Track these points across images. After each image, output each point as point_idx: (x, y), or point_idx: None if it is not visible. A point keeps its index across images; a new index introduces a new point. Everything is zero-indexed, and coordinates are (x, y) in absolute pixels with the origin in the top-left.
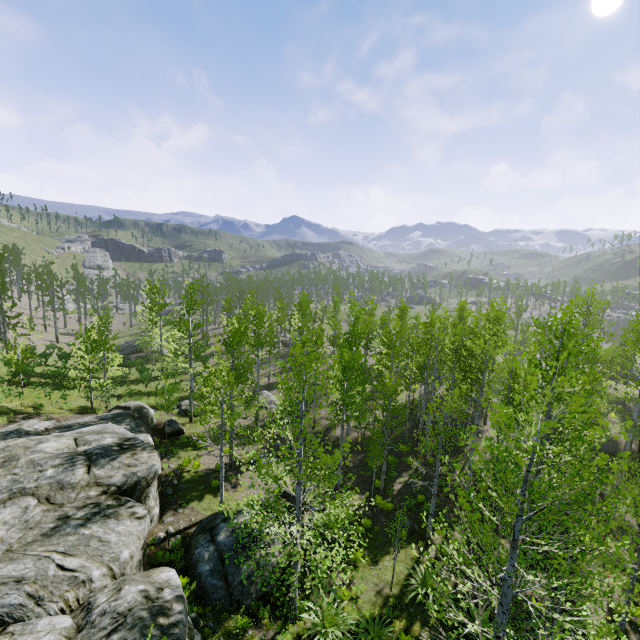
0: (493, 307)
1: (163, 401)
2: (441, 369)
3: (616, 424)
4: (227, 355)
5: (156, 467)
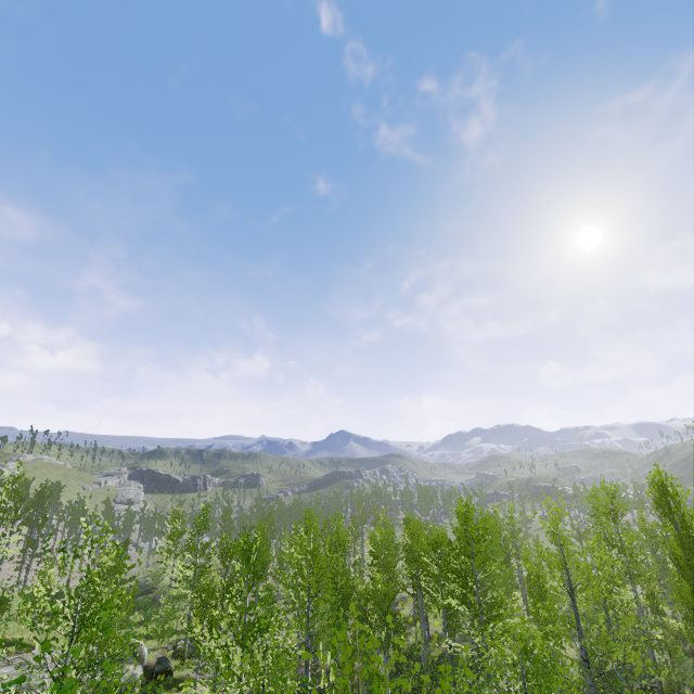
0: (495, 512)
1: (160, 643)
2: (482, 598)
3: (663, 650)
4: (222, 568)
5: (138, 676)
